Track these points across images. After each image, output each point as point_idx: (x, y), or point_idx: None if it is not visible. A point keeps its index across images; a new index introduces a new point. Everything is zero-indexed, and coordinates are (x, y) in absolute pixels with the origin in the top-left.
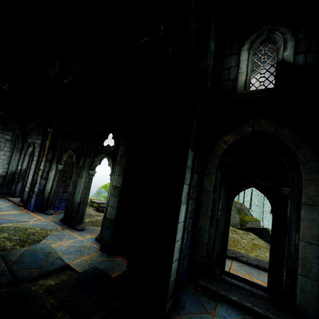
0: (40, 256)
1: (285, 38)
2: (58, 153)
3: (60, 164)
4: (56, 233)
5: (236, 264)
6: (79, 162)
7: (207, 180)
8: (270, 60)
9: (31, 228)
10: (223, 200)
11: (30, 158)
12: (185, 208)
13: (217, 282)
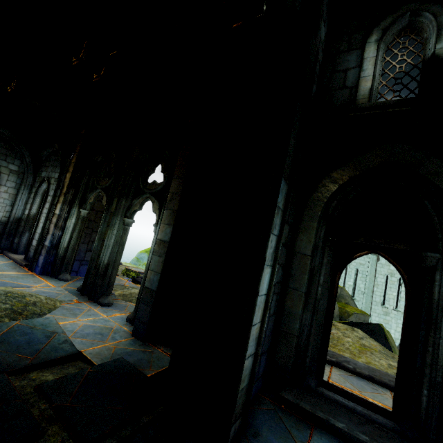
0: (38, 337)
1: (439, 22)
2: (82, 193)
3: (83, 209)
4: (68, 306)
5: (337, 373)
6: (111, 205)
7: (302, 238)
8: (413, 57)
9: (32, 295)
10: (326, 269)
11: (43, 200)
12: (270, 273)
13: (311, 397)
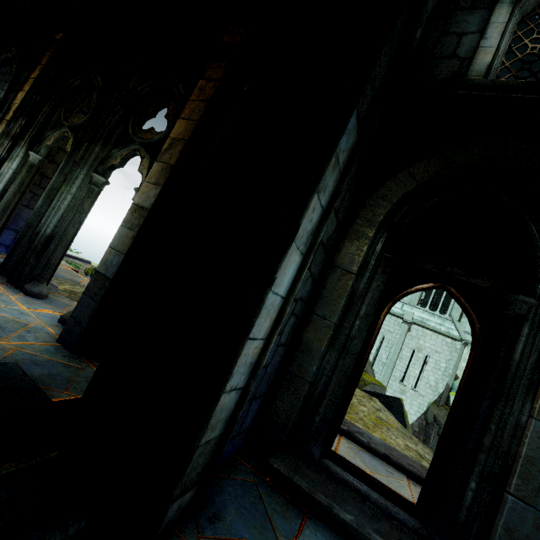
0: None
1: None
2: (38, 127)
3: (34, 152)
4: None
5: (347, 445)
6: (78, 151)
7: (349, 248)
8: None
9: None
10: (372, 298)
11: None
12: (297, 266)
13: (311, 471)
